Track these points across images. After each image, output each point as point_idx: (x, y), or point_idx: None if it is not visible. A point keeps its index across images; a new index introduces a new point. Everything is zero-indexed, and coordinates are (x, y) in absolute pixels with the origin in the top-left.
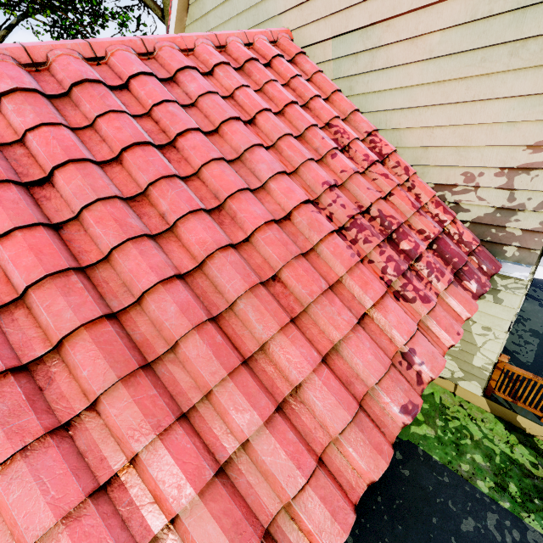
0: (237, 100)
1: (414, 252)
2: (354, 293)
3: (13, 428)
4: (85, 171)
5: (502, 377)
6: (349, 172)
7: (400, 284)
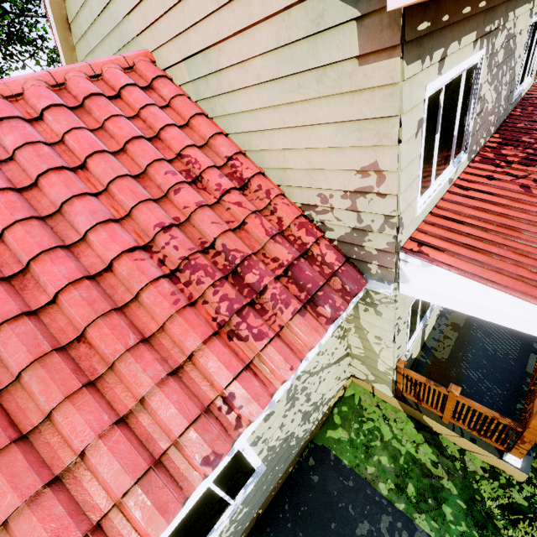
0: (67, 145)
1: (257, 285)
2: (175, 341)
3: None
4: None
5: (405, 380)
6: (192, 208)
7: (233, 323)
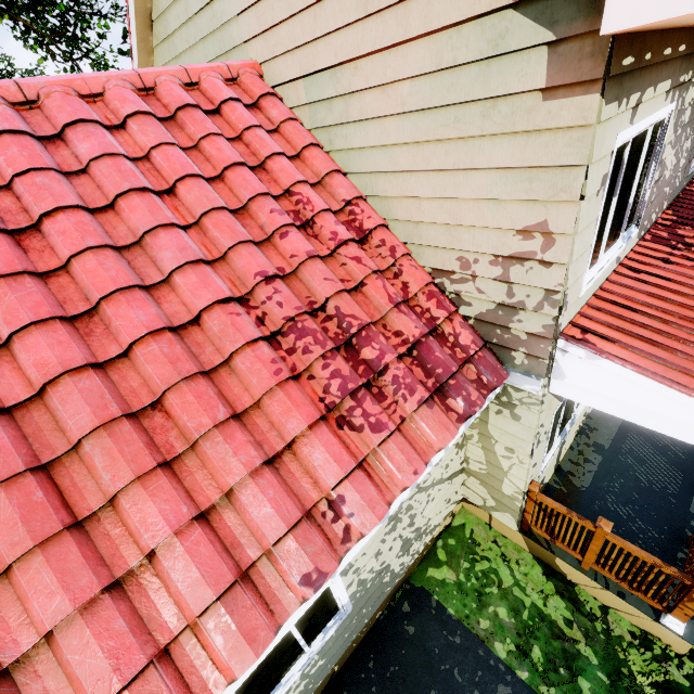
0: (153, 163)
1: (377, 363)
2: (272, 422)
3: None
4: None
5: (536, 509)
6: (302, 257)
7: (345, 407)
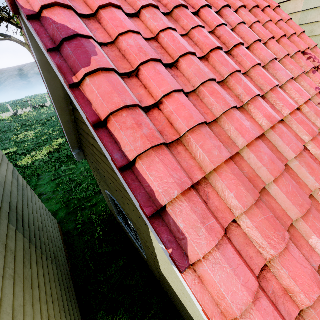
0: (253, 30)
1: None
2: None
3: (208, 227)
4: (196, 61)
5: None
6: None
7: None
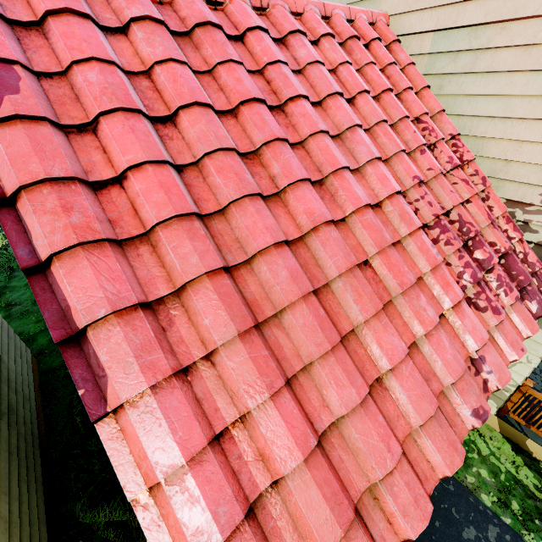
0: (339, 76)
1: (487, 263)
2: (434, 291)
3: (146, 362)
4: (208, 117)
5: (522, 400)
6: (436, 171)
7: (473, 291)
